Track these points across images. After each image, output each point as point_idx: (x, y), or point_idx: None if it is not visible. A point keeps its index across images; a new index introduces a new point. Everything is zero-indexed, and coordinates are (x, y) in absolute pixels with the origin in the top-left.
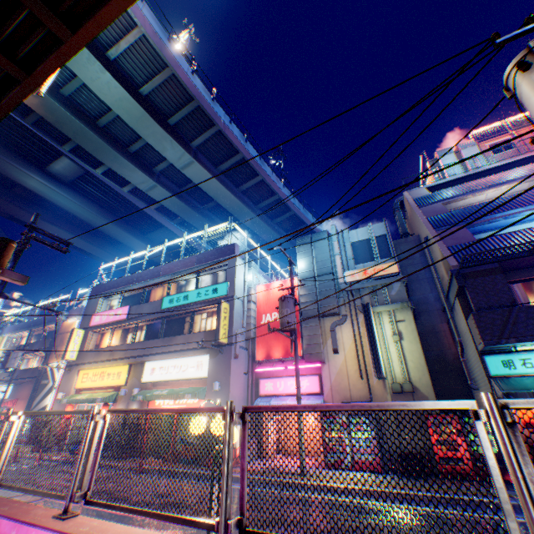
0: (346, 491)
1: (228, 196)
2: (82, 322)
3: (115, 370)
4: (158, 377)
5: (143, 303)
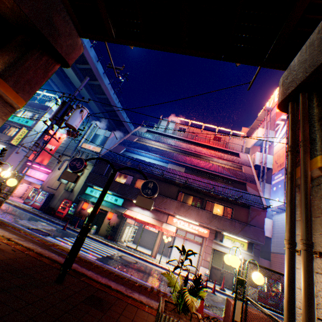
0: (10, 203)
1: (78, 82)
2: None
3: None
4: None
5: None
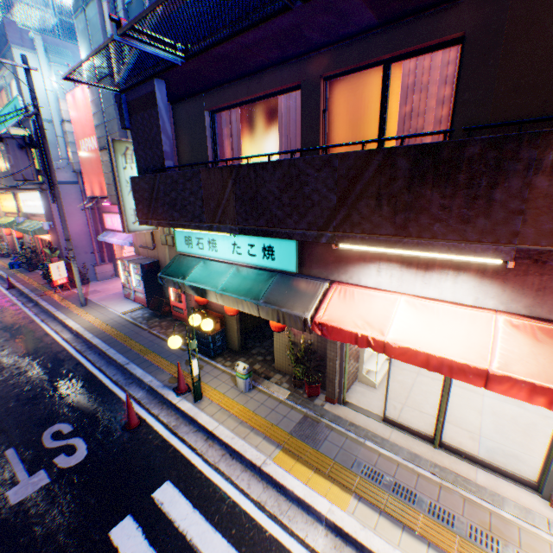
0: (72, 328)
1: None
2: None
3: (10, 199)
4: (29, 210)
5: None
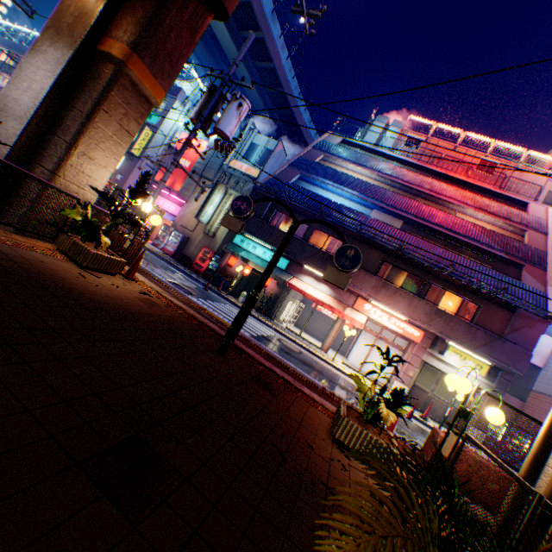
0: None
1: (225, 34)
2: None
3: None
4: None
5: None
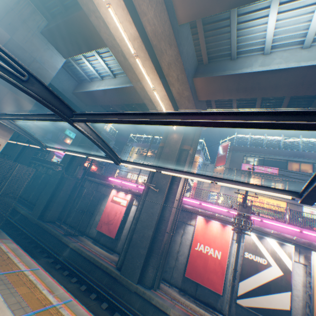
0: None
1: None
2: (229, 164)
3: (272, 201)
4: None
5: (281, 168)
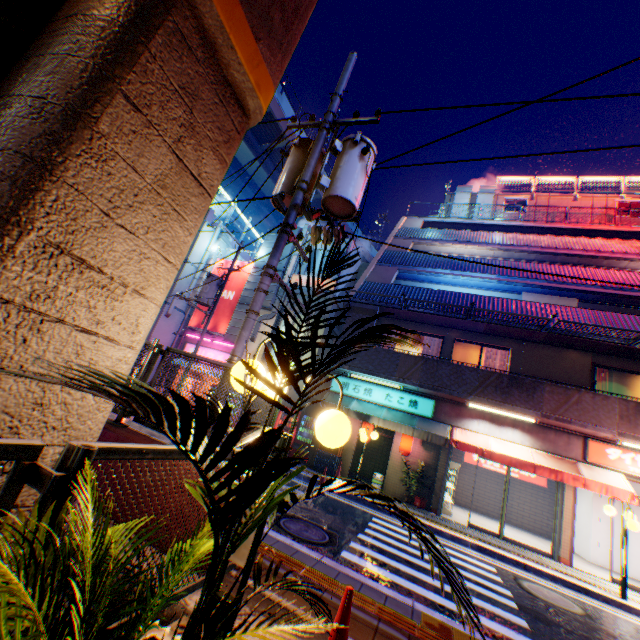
0: None
1: (246, 151)
2: None
3: None
4: None
5: None
